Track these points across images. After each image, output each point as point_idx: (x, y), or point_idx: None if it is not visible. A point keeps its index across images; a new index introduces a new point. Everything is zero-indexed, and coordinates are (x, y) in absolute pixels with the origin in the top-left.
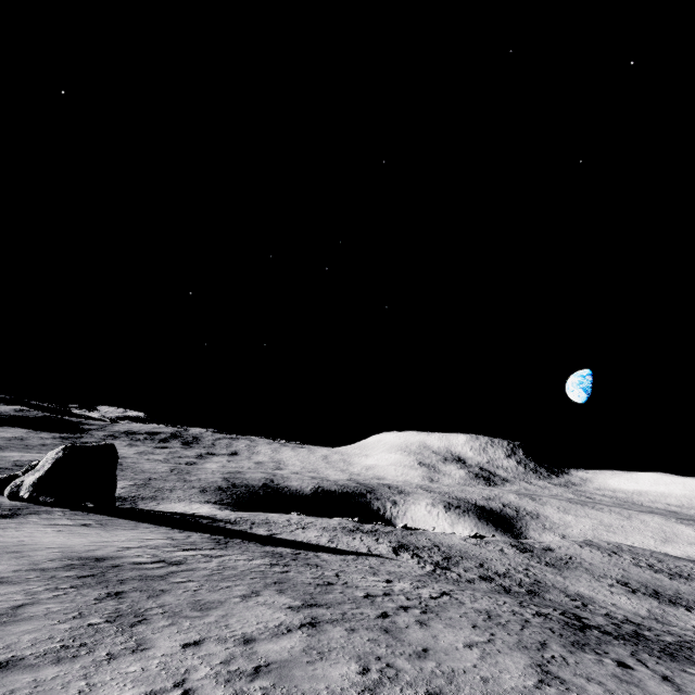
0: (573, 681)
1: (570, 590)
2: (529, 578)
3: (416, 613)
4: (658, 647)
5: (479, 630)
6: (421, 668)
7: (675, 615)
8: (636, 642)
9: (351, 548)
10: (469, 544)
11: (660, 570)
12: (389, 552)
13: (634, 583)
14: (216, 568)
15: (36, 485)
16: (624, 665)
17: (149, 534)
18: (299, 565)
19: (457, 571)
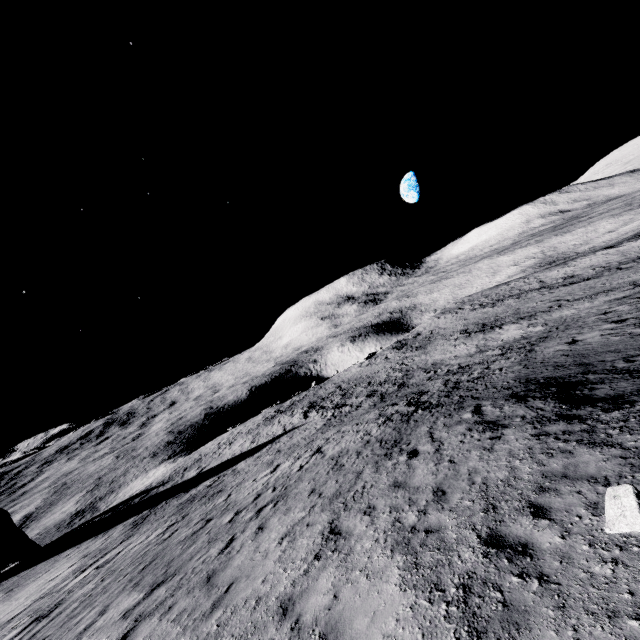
0: (349, 528)
1: (429, 363)
2: (402, 372)
3: (267, 511)
4: (458, 397)
5: (312, 496)
6: (199, 637)
7: (492, 338)
8: (445, 403)
9: (269, 438)
10: (363, 368)
11: (487, 304)
12: (300, 419)
13: (471, 327)
14: (93, 587)
15: None
16: (414, 453)
17: (62, 567)
18: (199, 506)
19: (351, 403)
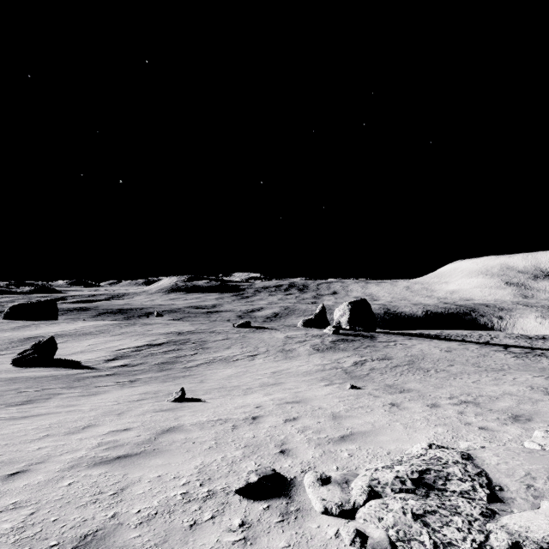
0: None
1: None
2: None
3: None
4: None
5: None
6: None
7: None
8: None
9: None
10: None
11: None
12: None
13: None
14: None
15: (349, 322)
16: None
17: (447, 342)
18: None
19: None
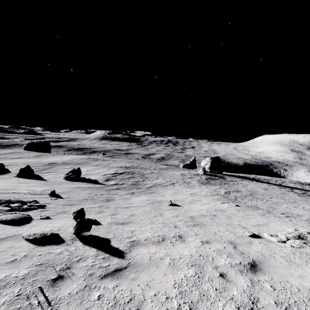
0: None
1: None
2: None
3: None
4: None
5: None
6: None
7: None
8: None
9: None
10: None
11: None
12: None
13: None
14: None
15: (210, 168)
16: None
17: (261, 183)
18: None
19: None
